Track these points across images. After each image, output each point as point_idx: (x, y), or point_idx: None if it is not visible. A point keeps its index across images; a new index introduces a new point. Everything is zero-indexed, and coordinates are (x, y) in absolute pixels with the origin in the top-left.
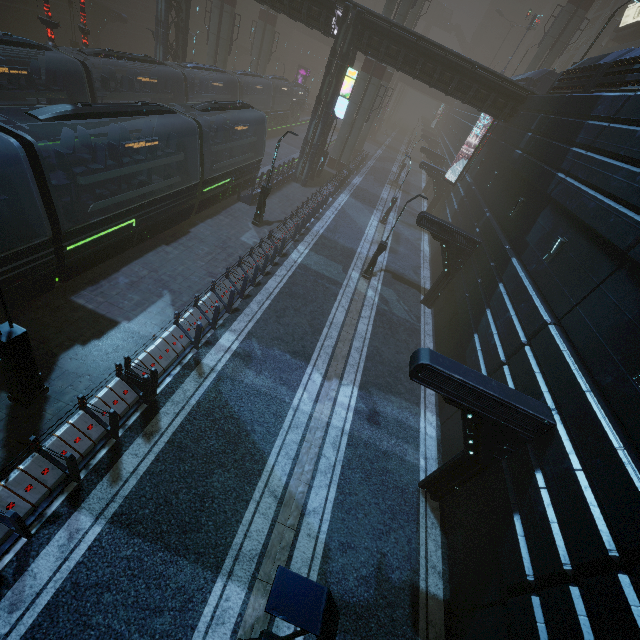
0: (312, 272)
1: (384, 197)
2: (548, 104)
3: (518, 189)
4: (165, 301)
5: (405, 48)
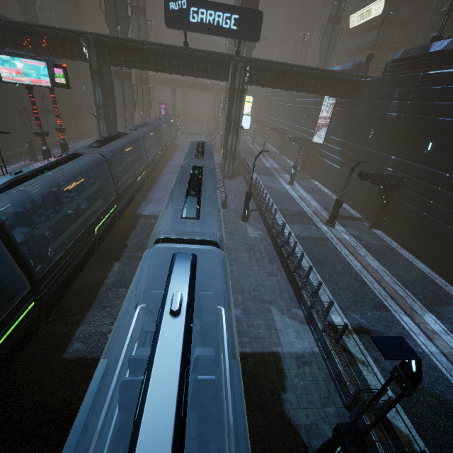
0: (307, 238)
1: (270, 166)
2: (401, 81)
3: (417, 136)
4: (276, 313)
5: (281, 74)
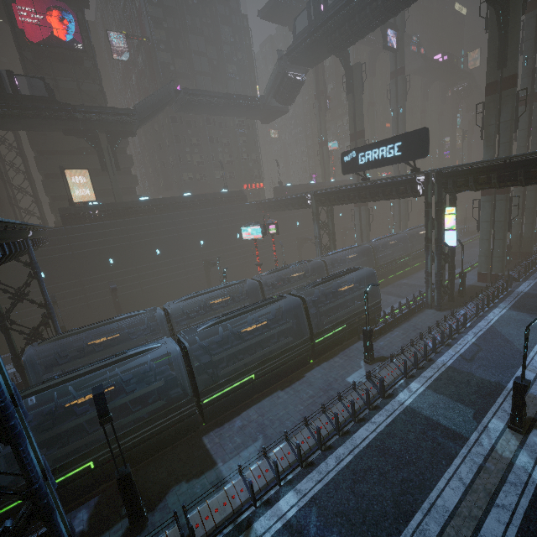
0: (421, 418)
1: None
2: None
3: None
4: (256, 446)
5: (496, 171)
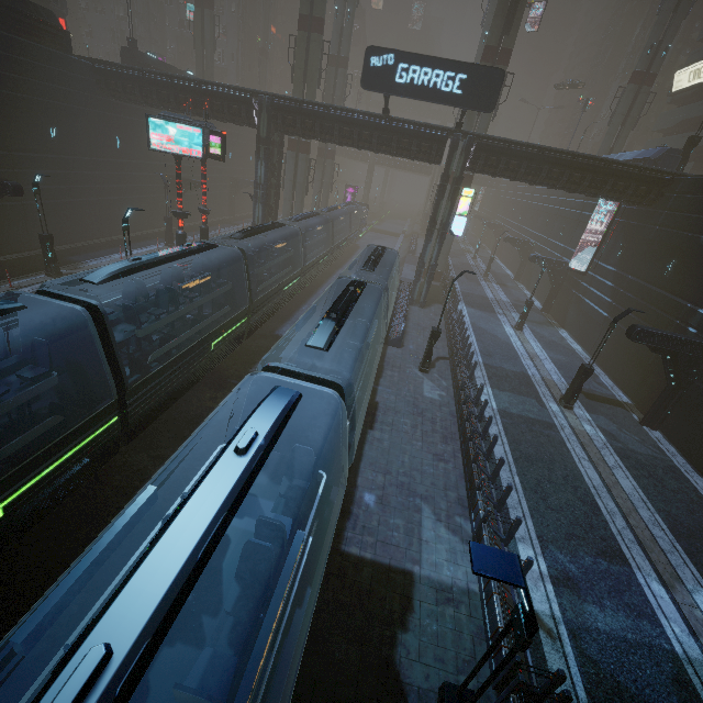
0: (517, 418)
1: (491, 297)
2: None
3: None
4: (428, 516)
5: (525, 160)
